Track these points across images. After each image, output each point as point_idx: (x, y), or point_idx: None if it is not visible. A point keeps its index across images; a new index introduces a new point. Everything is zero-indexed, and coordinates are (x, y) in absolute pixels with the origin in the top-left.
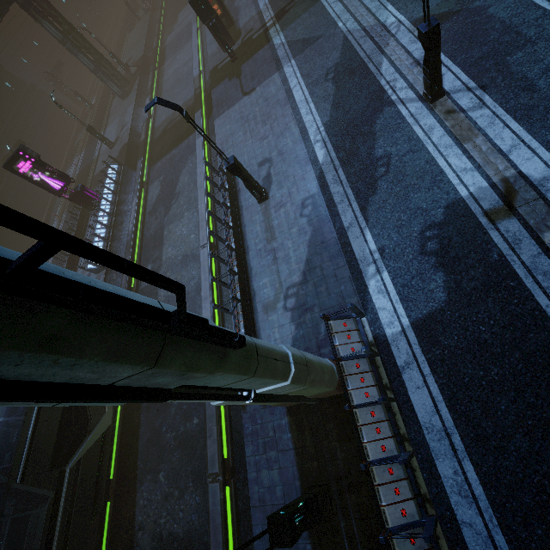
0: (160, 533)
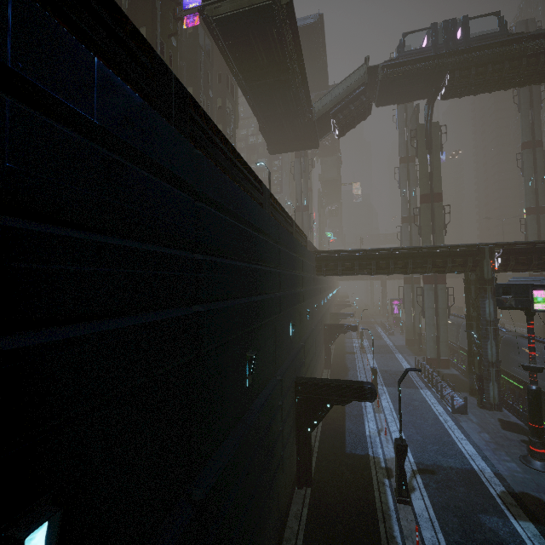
0: None
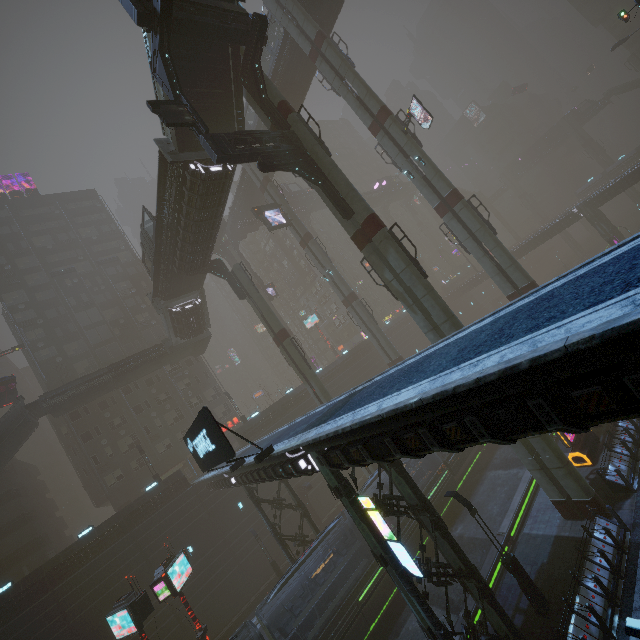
0: (506, 458)
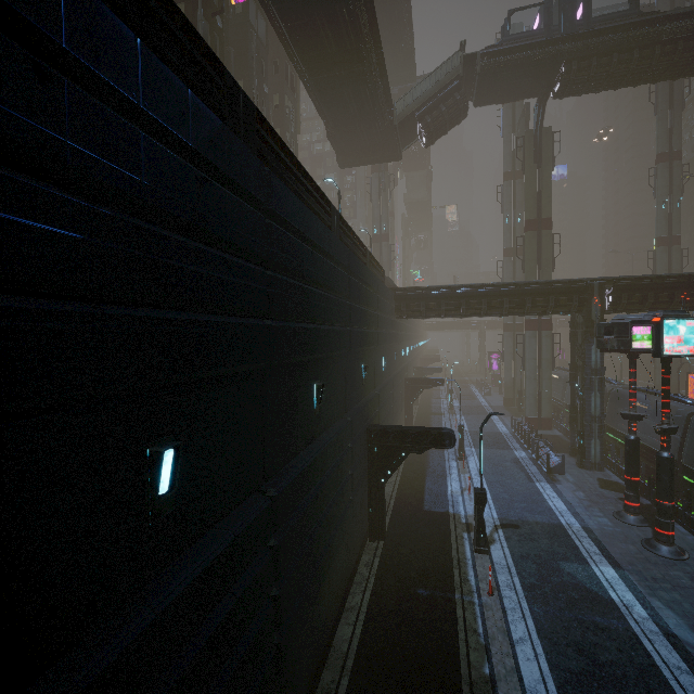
0: None
